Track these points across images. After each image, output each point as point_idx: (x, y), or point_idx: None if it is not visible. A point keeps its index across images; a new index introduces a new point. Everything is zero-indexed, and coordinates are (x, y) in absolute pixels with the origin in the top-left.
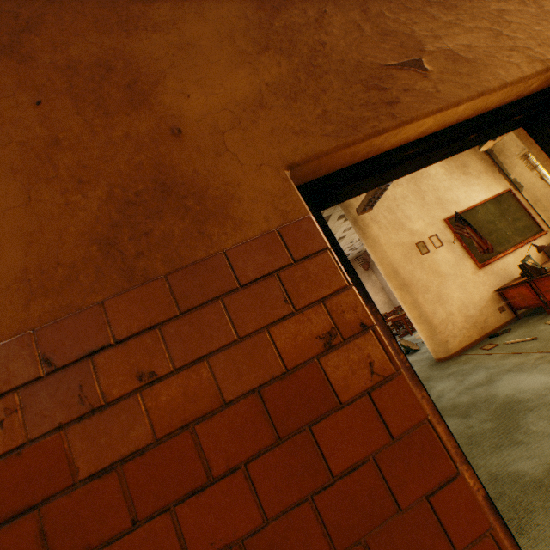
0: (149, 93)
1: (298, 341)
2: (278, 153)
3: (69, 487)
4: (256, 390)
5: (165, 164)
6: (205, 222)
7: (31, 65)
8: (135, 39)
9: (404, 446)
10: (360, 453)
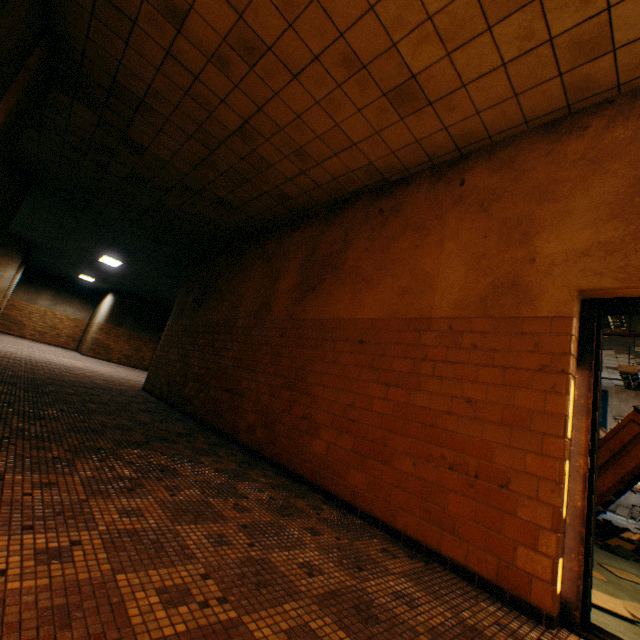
0: (530, 238)
1: (529, 362)
2: (577, 282)
3: (442, 361)
4: (503, 368)
5: (518, 274)
6: (521, 303)
7: (489, 219)
8: (539, 207)
9: (546, 416)
10: (527, 406)
